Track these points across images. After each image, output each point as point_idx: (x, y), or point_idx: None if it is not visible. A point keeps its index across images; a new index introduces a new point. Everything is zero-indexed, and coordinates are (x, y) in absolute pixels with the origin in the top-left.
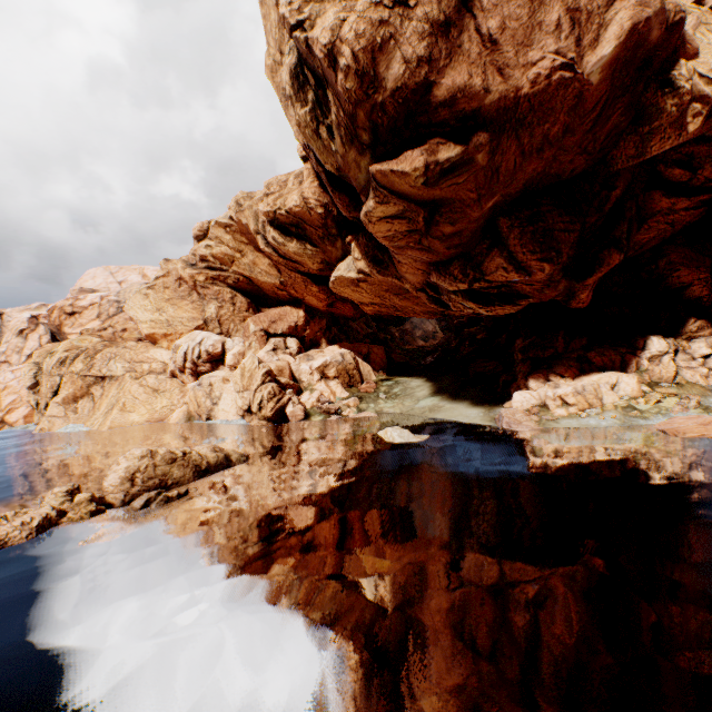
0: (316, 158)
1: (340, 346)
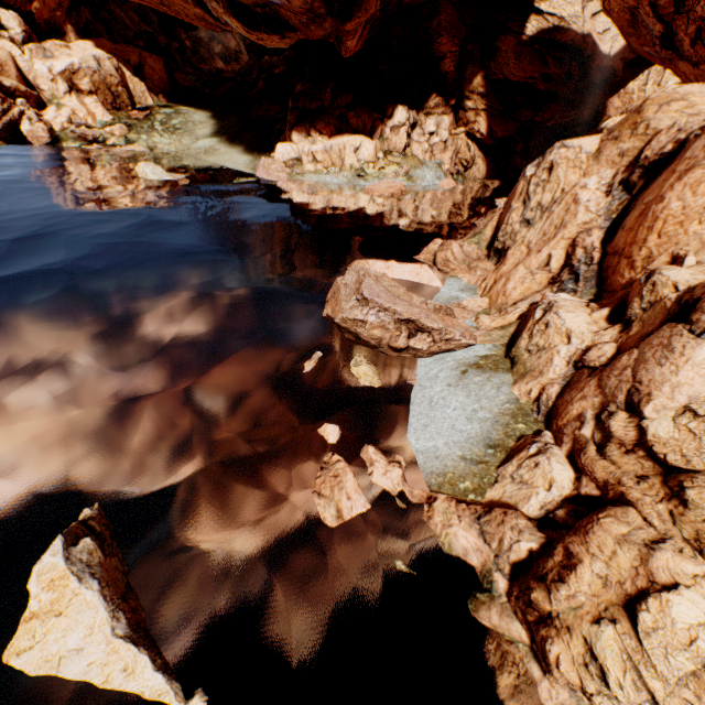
0: None
1: (97, 45)
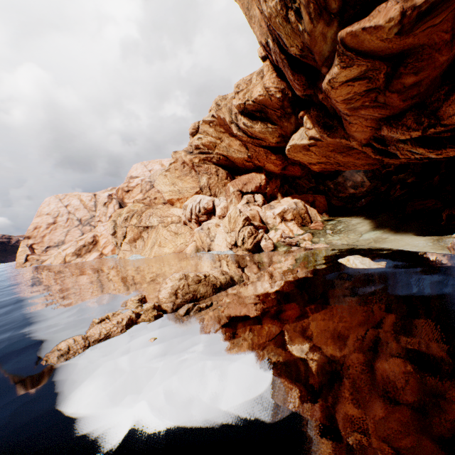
0: (279, 48)
1: (292, 197)
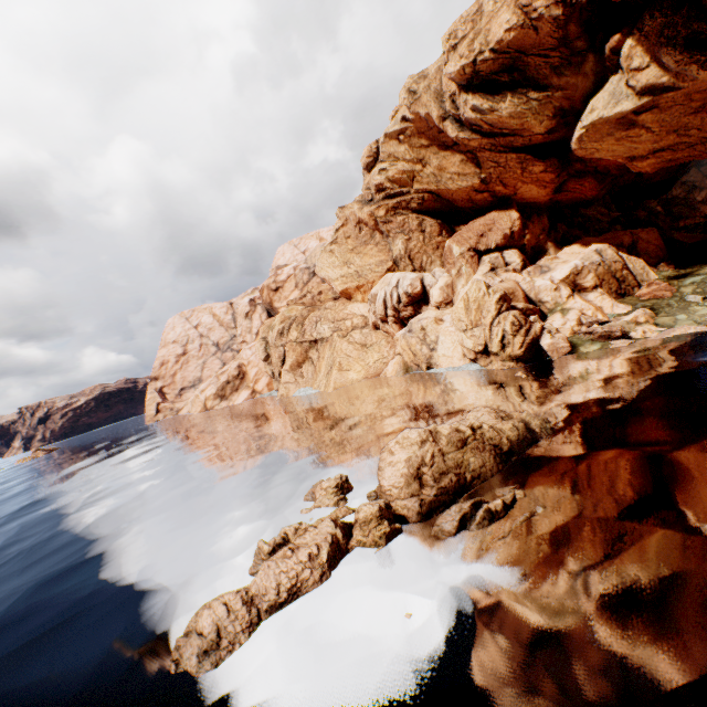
0: None
1: (582, 244)
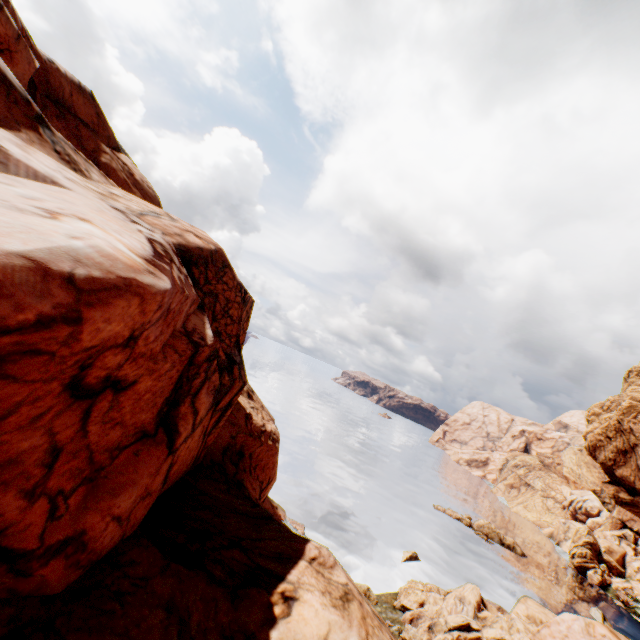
0: None
1: None
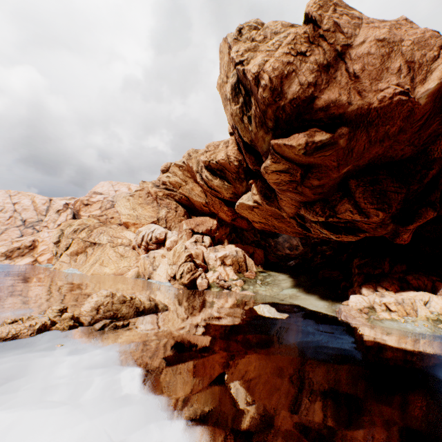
0: (238, 133)
1: (236, 246)
